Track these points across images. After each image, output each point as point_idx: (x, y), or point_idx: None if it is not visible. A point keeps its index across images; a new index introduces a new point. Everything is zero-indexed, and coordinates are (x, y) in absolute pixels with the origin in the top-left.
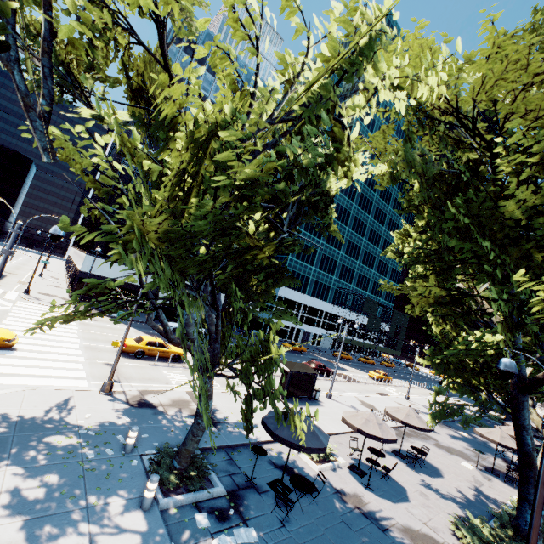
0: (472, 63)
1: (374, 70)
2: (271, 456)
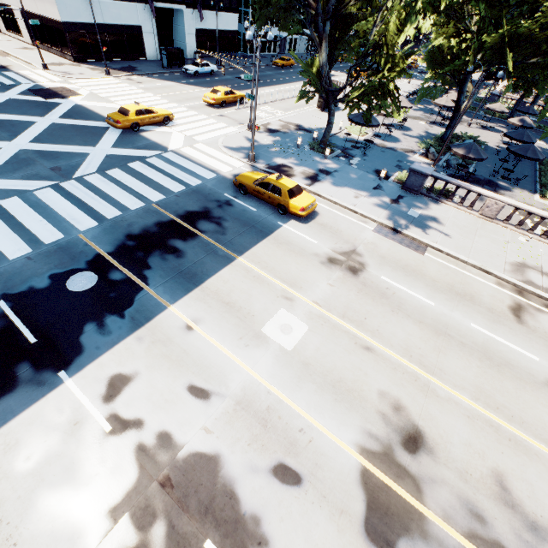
0: None
1: None
2: (342, 139)
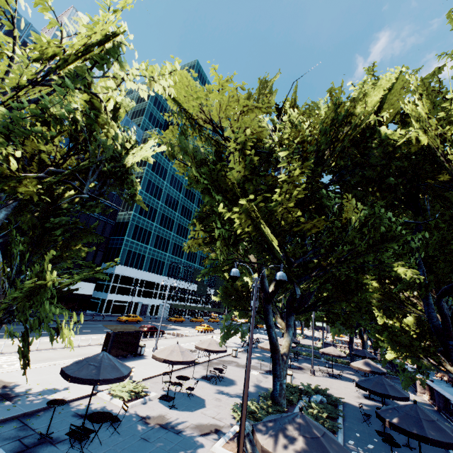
0: (211, 92)
1: (120, 67)
2: (79, 409)
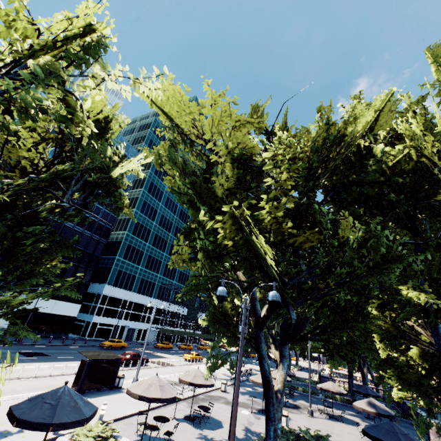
0: (203, 108)
1: (102, 65)
2: None
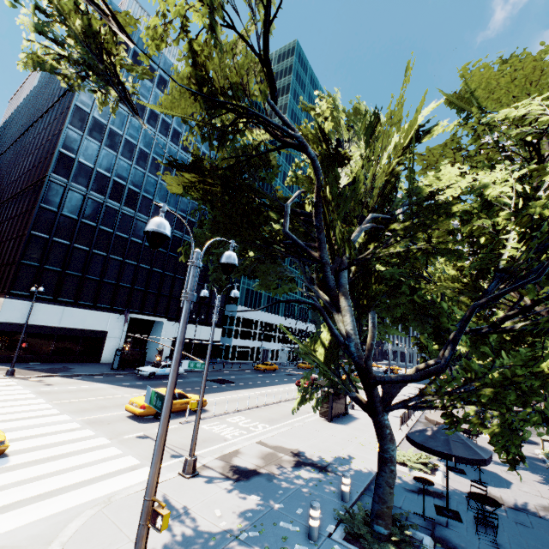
0: None
1: None
2: (399, 483)
